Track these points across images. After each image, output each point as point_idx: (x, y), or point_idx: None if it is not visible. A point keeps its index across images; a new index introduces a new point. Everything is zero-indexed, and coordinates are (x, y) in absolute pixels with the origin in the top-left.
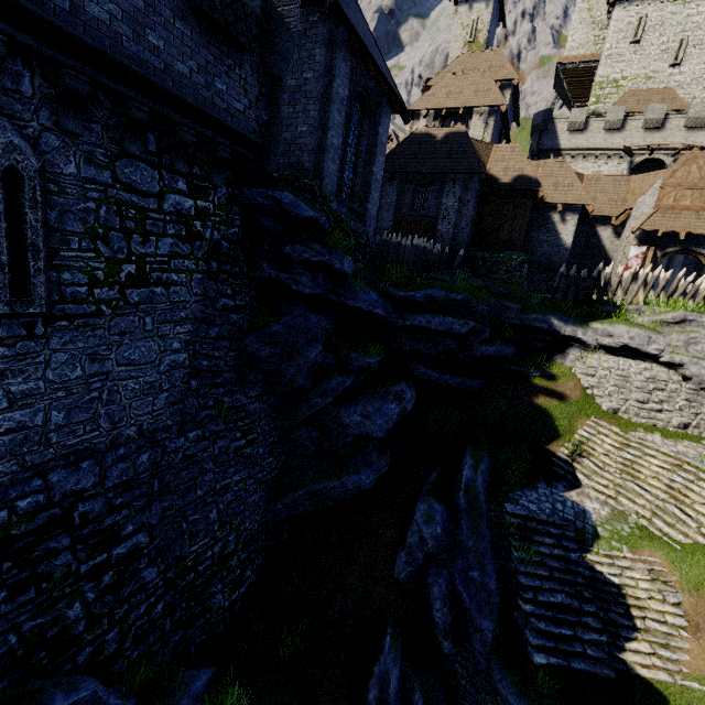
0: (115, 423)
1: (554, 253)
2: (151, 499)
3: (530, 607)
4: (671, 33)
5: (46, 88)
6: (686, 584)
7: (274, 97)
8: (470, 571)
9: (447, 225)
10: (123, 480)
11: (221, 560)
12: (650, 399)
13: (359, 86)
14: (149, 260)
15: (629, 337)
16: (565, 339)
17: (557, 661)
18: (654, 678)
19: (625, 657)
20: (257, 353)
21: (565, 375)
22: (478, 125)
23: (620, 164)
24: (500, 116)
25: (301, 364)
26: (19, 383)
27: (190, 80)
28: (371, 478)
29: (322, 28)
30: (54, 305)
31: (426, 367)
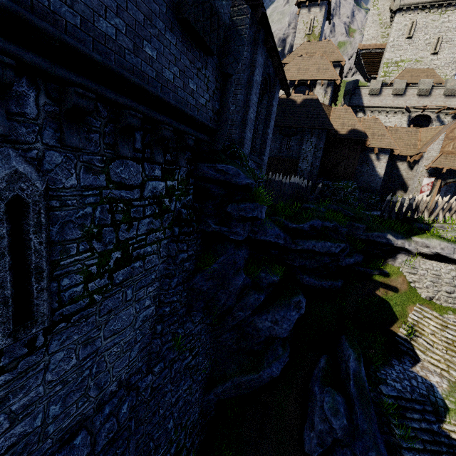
0: (101, 387)
1: (372, 181)
2: (129, 439)
3: None
4: (432, 33)
5: (50, 106)
6: None
7: (224, 90)
8: (369, 451)
9: (306, 164)
10: (109, 438)
11: (175, 455)
12: (455, 290)
13: (266, 73)
14: (131, 242)
15: (440, 248)
16: (396, 249)
17: None
18: None
19: None
20: (201, 288)
21: (395, 273)
22: (320, 92)
23: (402, 117)
24: (334, 86)
25: (231, 290)
26: (19, 399)
27: (172, 84)
28: (280, 369)
29: (249, 30)
30: (53, 312)
31: (309, 276)
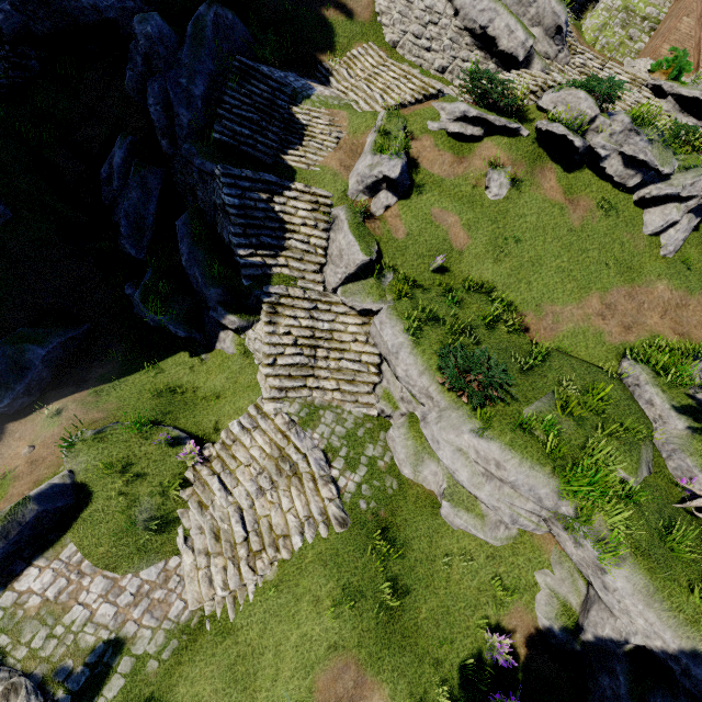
0: None
1: None
2: None
3: (223, 112)
4: None
5: None
6: (350, 129)
7: None
8: (180, 78)
9: None
10: None
11: None
12: (424, 34)
13: None
14: None
15: None
16: None
17: (229, 140)
18: (297, 166)
19: (285, 157)
20: None
21: None
22: None
23: None
24: None
25: None
26: None
27: None
28: (111, 3)
29: None
30: None
31: None
